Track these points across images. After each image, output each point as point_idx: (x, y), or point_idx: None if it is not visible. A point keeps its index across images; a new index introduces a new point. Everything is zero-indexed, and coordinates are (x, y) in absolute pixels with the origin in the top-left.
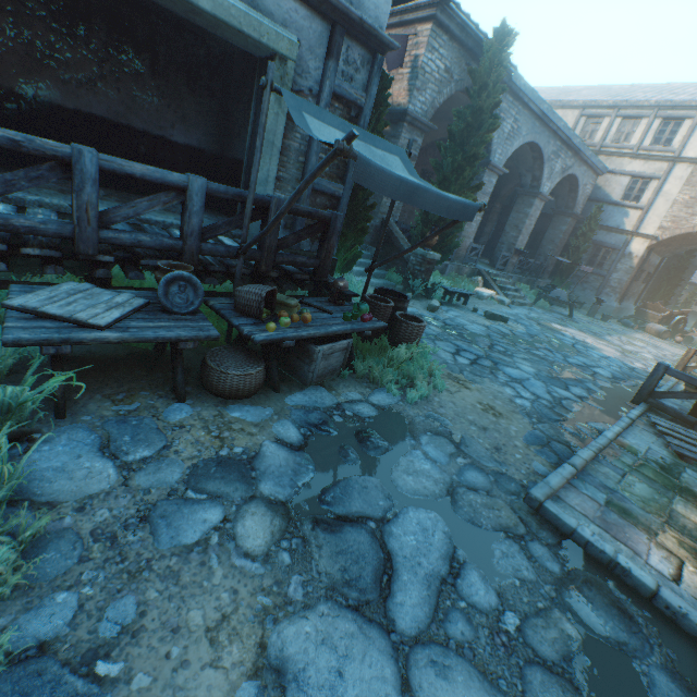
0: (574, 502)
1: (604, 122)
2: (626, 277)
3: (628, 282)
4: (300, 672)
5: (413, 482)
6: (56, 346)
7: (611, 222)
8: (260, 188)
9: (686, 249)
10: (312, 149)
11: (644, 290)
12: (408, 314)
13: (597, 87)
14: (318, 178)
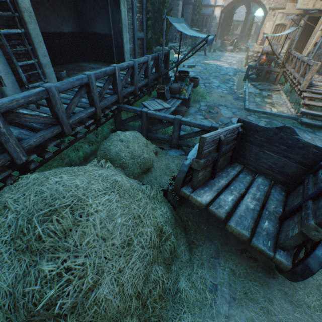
0: (251, 107)
1: None
2: (216, 28)
3: (217, 31)
4: None
5: (228, 115)
6: (170, 114)
7: (205, 2)
8: (125, 47)
9: (232, 7)
10: (134, 21)
11: (221, 32)
12: (192, 77)
13: None
14: (137, 33)
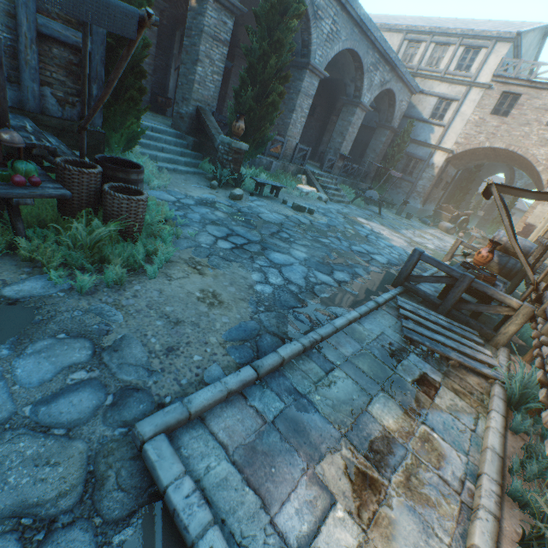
0: (224, 425)
1: (422, 47)
2: (429, 184)
3: (430, 188)
4: None
5: None
6: None
7: (421, 137)
8: None
9: (475, 164)
10: None
11: (443, 196)
12: (132, 186)
13: (421, 18)
14: (44, 17)
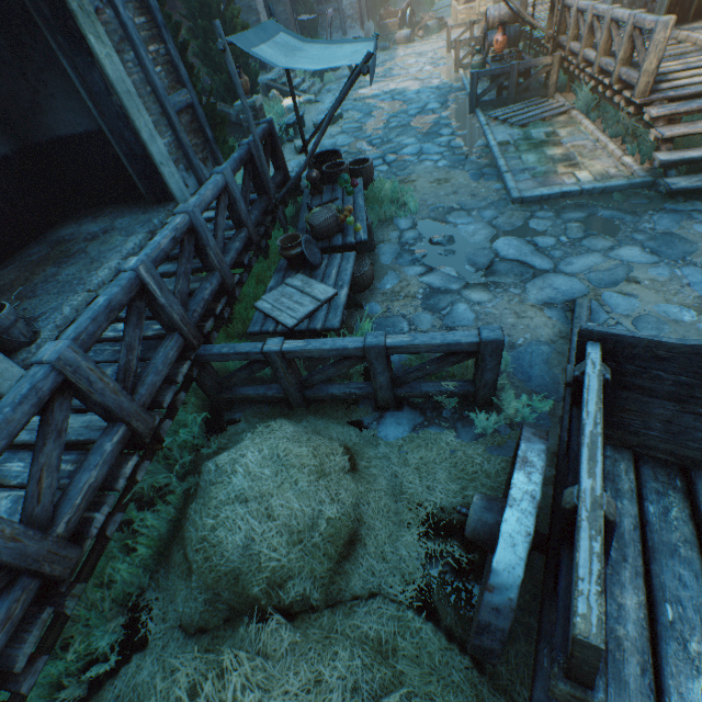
0: (525, 187)
1: None
2: None
3: (358, 2)
4: (548, 298)
5: (480, 237)
6: (344, 315)
7: None
8: (154, 149)
9: None
10: (149, 71)
11: (367, 0)
12: (351, 162)
13: None
14: (170, 98)
